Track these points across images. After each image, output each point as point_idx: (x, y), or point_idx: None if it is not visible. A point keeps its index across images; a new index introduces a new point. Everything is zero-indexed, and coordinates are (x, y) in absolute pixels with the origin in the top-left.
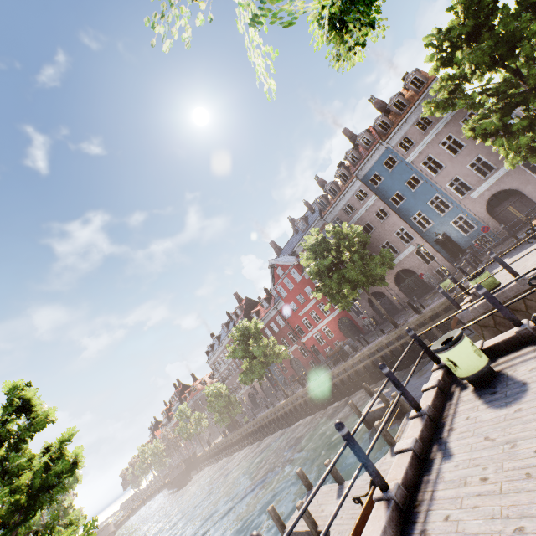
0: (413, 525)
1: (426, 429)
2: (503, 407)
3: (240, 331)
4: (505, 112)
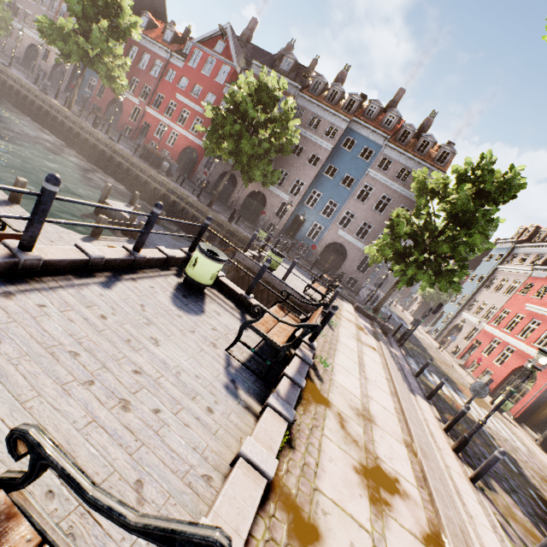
0: (9, 284)
1: (122, 262)
2: (177, 307)
3: None
4: (410, 235)
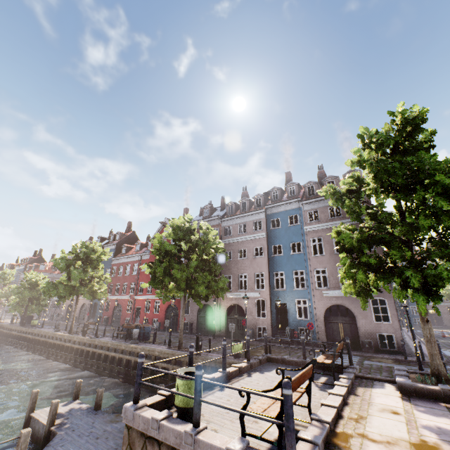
0: None
1: None
2: None
3: (86, 249)
4: (370, 240)
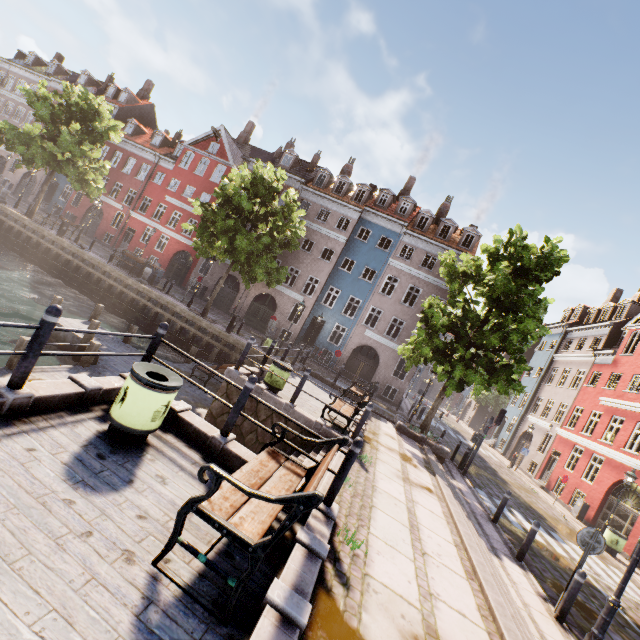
0: None
1: None
2: (72, 482)
3: (86, 103)
4: (449, 327)
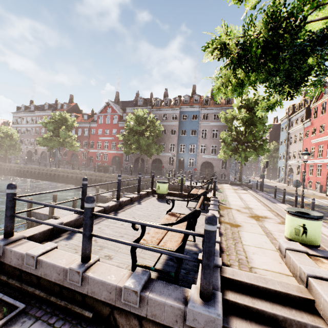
0: (121, 209)
1: (137, 197)
2: (162, 203)
3: (61, 117)
4: (233, 140)
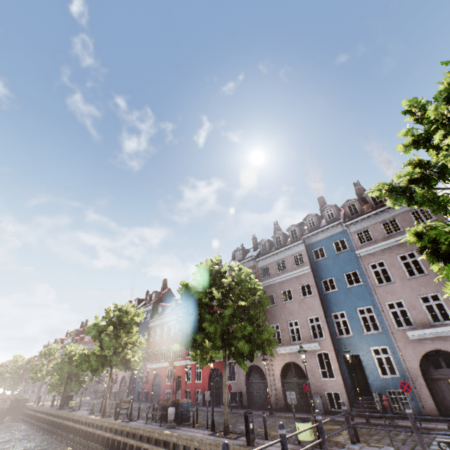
0: None
1: None
2: None
3: (120, 311)
4: None
